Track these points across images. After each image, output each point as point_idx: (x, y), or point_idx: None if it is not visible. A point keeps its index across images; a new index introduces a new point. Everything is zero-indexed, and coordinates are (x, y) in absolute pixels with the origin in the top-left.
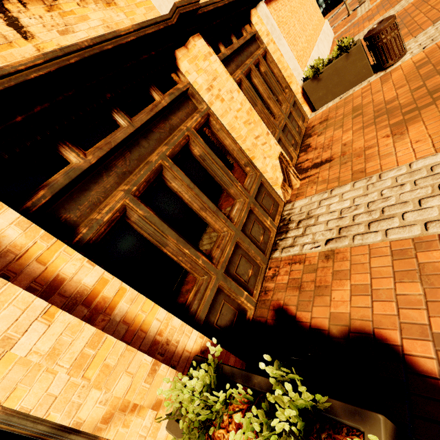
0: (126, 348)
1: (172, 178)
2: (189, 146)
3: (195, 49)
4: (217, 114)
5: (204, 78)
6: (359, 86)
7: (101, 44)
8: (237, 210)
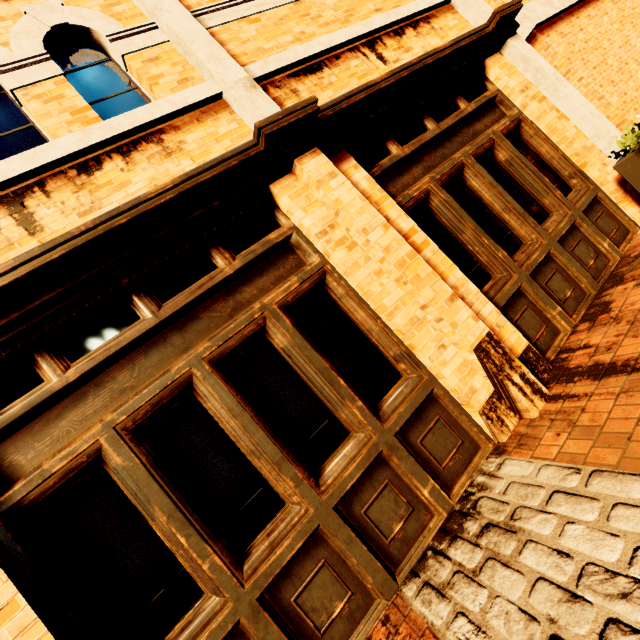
0: None
1: (205, 395)
2: (267, 333)
3: (304, 175)
4: (340, 270)
5: (319, 214)
6: None
7: (111, 220)
8: (341, 458)
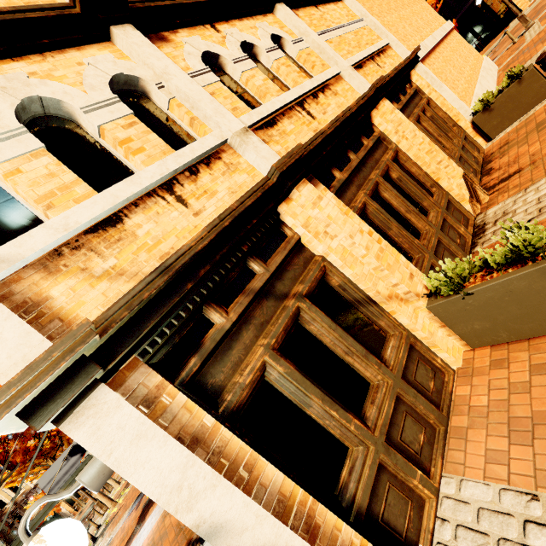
0: (395, 260)
1: (384, 190)
2: (388, 172)
3: (384, 108)
4: (403, 149)
5: (391, 126)
6: (541, 104)
7: (345, 114)
8: (433, 217)
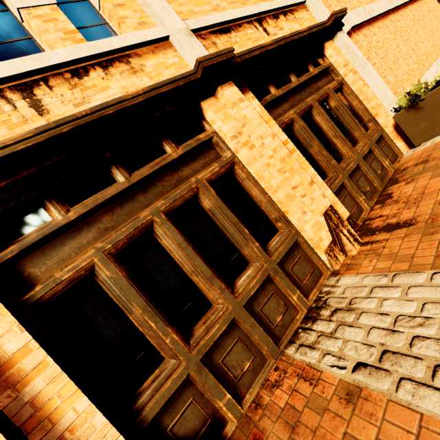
0: None
1: (162, 235)
2: (198, 199)
3: (223, 98)
4: (243, 162)
5: (232, 125)
6: None
7: (102, 110)
8: (246, 277)
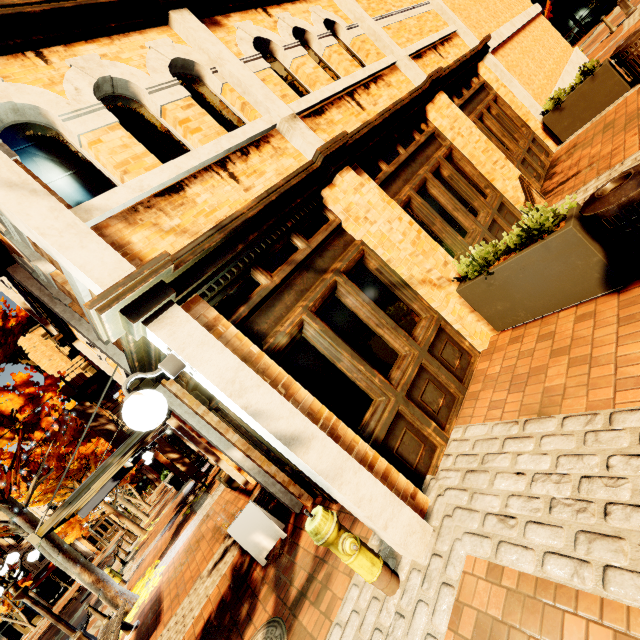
0: (431, 248)
1: (432, 187)
2: (439, 170)
3: (440, 102)
4: (458, 147)
5: (447, 121)
6: (614, 104)
7: (395, 106)
8: (482, 217)
